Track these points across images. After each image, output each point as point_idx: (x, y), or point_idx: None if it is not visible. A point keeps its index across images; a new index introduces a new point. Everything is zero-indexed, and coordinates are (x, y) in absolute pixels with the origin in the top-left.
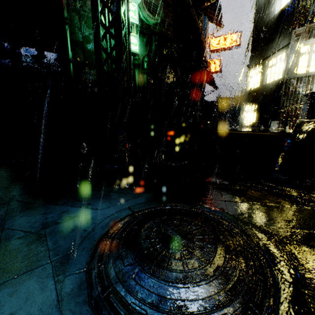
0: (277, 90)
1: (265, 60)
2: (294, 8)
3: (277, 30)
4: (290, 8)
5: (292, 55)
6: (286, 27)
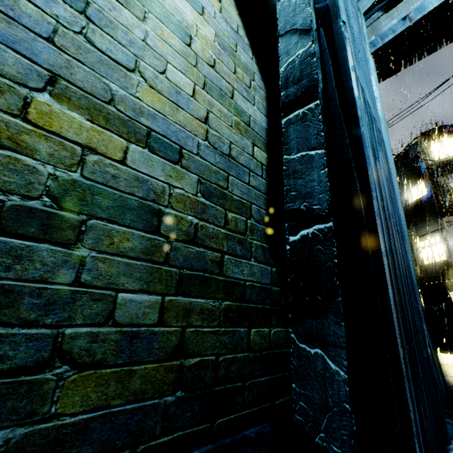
0: (447, 272)
1: (413, 240)
2: (433, 201)
3: (418, 216)
4: (427, 201)
5: (449, 238)
6: (429, 215)
